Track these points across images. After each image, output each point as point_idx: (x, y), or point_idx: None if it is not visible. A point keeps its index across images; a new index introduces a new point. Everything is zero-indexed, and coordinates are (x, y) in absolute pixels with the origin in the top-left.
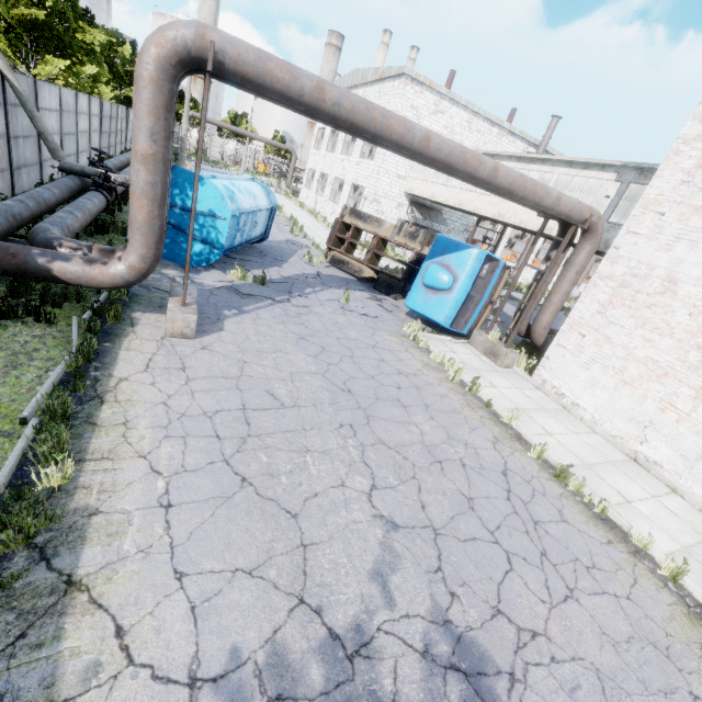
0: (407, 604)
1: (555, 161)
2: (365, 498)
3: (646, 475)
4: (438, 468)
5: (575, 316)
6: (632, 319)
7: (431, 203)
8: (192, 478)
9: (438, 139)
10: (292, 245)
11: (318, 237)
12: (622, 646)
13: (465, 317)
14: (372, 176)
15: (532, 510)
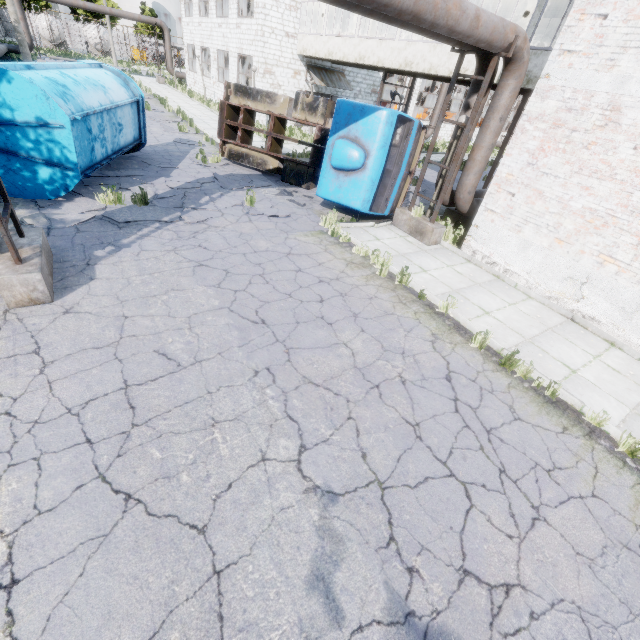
0: (358, 610)
1: None
2: (293, 468)
3: (585, 334)
4: (375, 396)
5: (502, 173)
6: (567, 166)
7: (331, 64)
8: (50, 523)
9: None
10: (181, 145)
11: (213, 130)
12: (598, 563)
13: (384, 196)
14: (257, 39)
15: (483, 417)
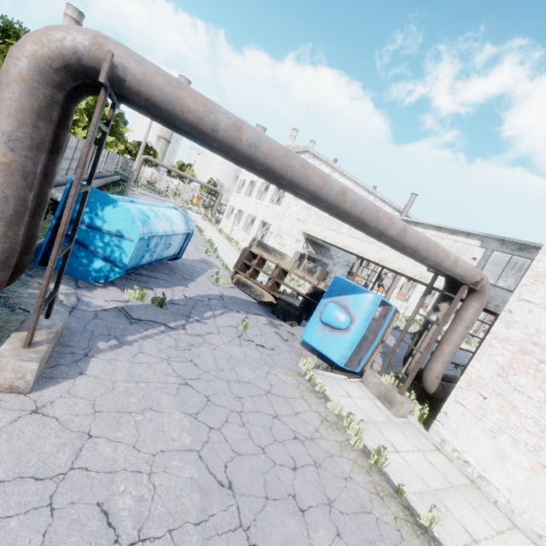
0: None
1: (426, 225)
2: None
3: None
4: None
5: (472, 373)
6: (540, 391)
7: (322, 242)
8: None
9: (353, 195)
10: (204, 264)
11: (229, 258)
12: None
13: (359, 356)
14: (278, 217)
15: None
